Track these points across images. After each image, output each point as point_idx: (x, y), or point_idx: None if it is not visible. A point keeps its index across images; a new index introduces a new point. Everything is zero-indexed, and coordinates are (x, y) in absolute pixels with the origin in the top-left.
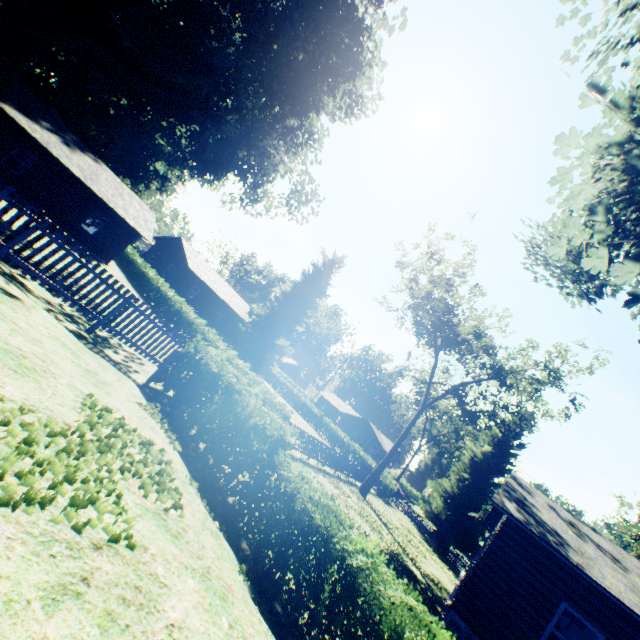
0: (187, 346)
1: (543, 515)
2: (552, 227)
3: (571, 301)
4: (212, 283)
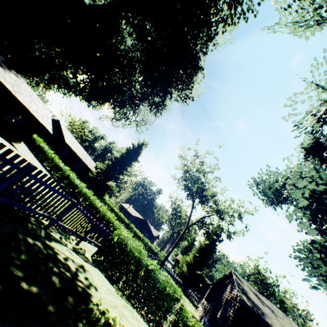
0: (114, 234)
1: (251, 296)
2: (266, 179)
3: (265, 204)
4: (76, 149)
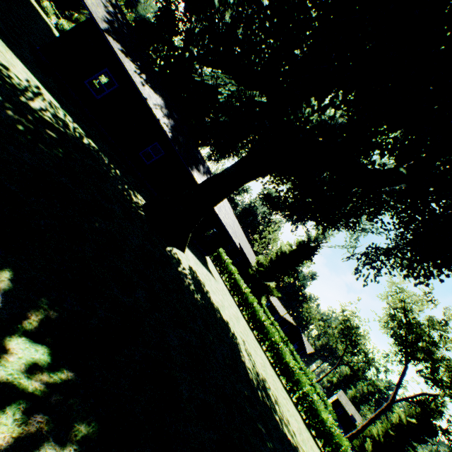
0: None
1: None
2: None
3: None
4: (241, 242)
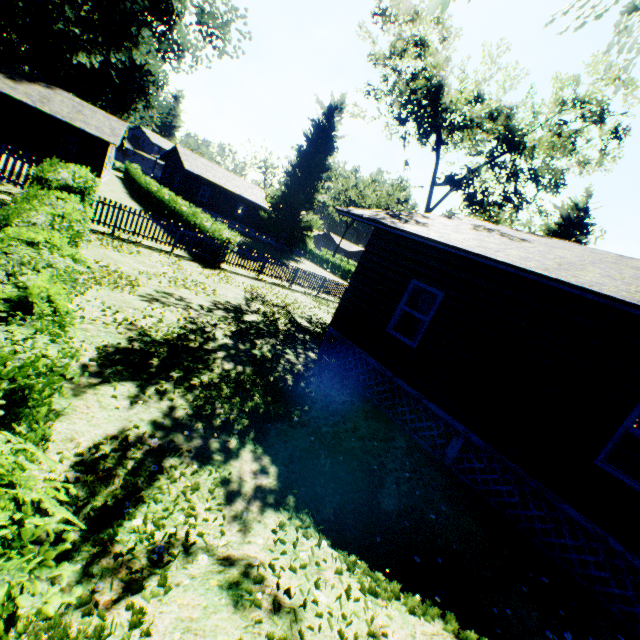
0: None
1: (431, 221)
2: None
3: None
4: (218, 180)
